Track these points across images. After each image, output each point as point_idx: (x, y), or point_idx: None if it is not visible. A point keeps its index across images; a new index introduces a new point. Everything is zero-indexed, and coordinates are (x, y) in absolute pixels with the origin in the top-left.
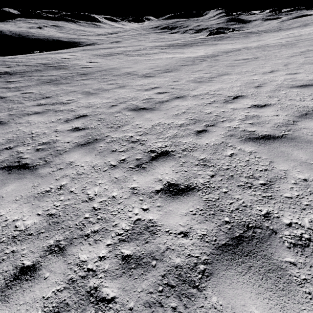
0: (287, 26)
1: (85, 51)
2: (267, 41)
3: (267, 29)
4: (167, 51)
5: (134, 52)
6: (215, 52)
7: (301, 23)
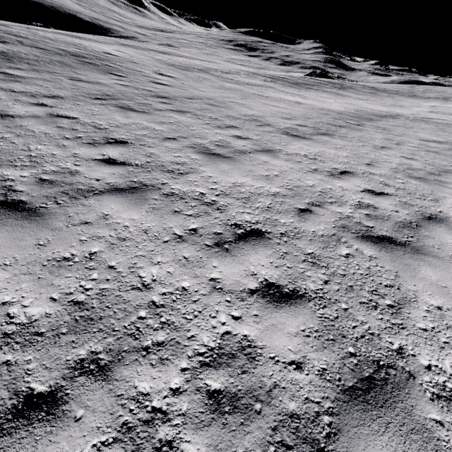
0: (422, 94)
1: (125, 46)
2: (418, 112)
3: (397, 90)
4: (277, 87)
5: (226, 75)
6: (360, 111)
7: (439, 95)
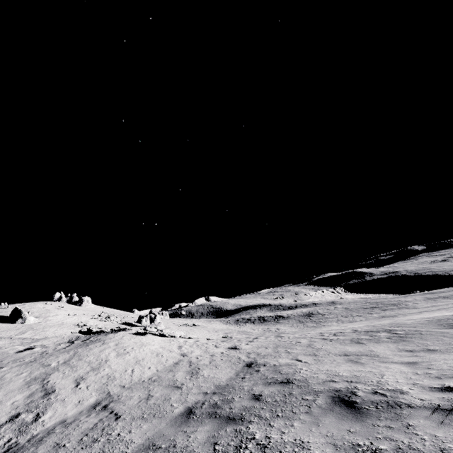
0: None
1: None
2: None
3: None
4: None
5: None
6: None
7: None
